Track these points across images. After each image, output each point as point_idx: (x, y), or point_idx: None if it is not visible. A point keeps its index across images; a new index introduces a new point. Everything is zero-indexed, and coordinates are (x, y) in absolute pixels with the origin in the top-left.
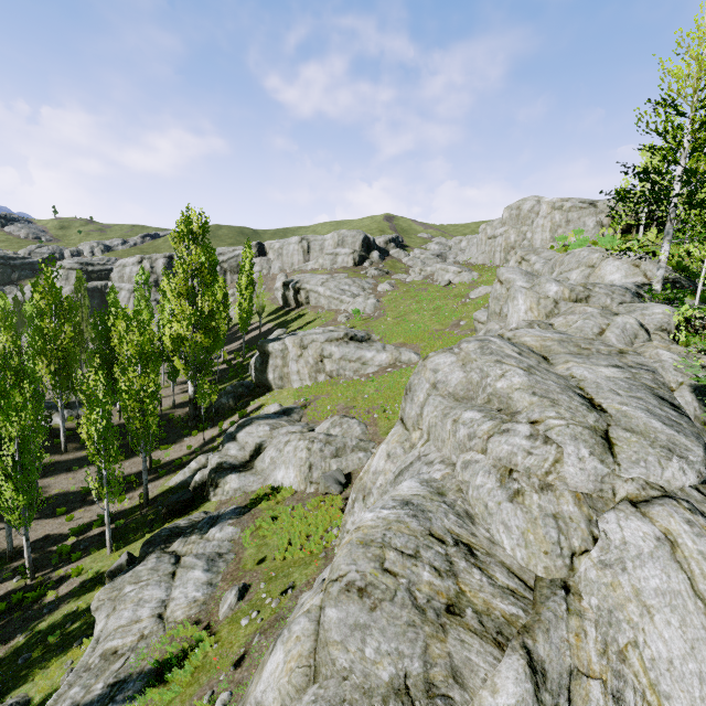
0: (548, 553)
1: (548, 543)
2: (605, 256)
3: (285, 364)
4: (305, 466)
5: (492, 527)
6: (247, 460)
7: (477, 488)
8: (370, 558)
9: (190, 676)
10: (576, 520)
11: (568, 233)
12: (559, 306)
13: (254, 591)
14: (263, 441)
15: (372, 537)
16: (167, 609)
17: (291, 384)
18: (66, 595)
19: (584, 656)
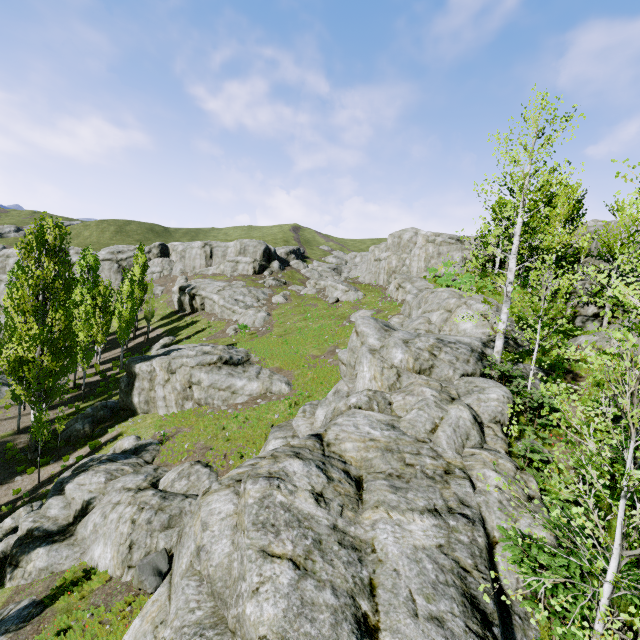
0: None
1: None
2: (460, 303)
3: (152, 387)
4: (124, 544)
5: None
6: (70, 522)
7: None
8: None
9: None
10: None
11: (438, 265)
12: (402, 379)
13: None
14: (92, 498)
15: None
16: None
17: (157, 410)
18: None
19: None
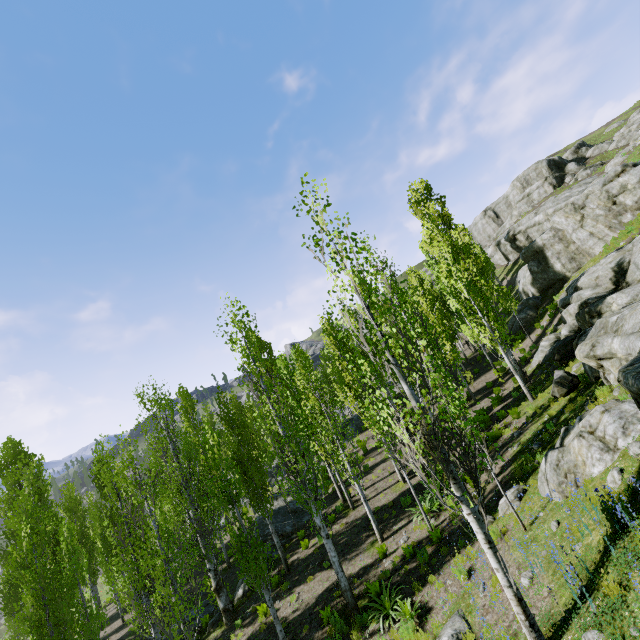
0: None
1: None
2: None
3: (566, 244)
4: None
5: None
6: (613, 288)
7: None
8: None
9: None
10: None
11: None
12: None
13: None
14: (618, 261)
15: None
16: None
17: (589, 254)
18: (522, 425)
19: None
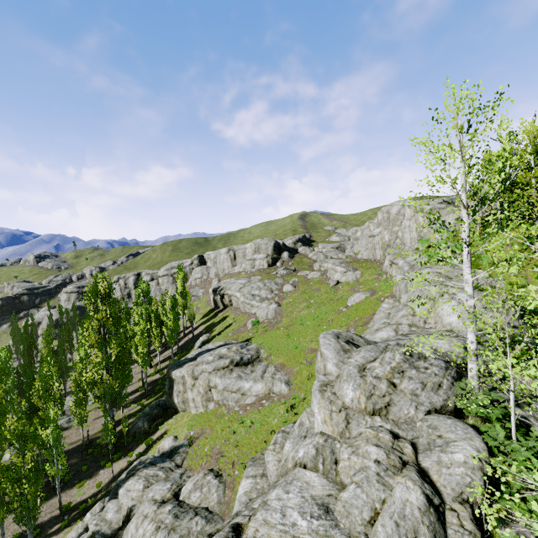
0: None
1: None
2: (442, 291)
3: (185, 390)
4: None
5: None
6: (120, 526)
7: None
8: None
9: None
10: None
11: (430, 235)
12: (350, 426)
13: None
14: (133, 506)
15: None
16: None
17: (190, 409)
18: None
19: None
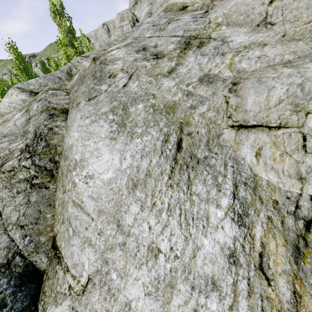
0: None
1: None
2: None
3: None
4: None
5: None
6: None
7: None
8: None
9: None
10: None
11: None
12: None
13: None
14: None
15: None
16: None
17: None
18: None
19: None
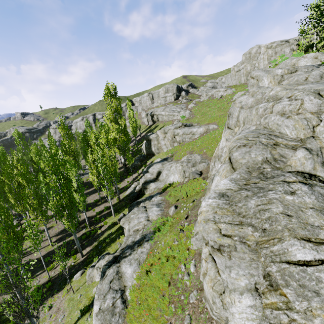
0: (304, 129)
1: (304, 125)
2: (299, 58)
3: (158, 143)
4: (181, 172)
5: (281, 130)
6: (155, 178)
7: (272, 121)
8: (243, 140)
9: (169, 227)
10: (312, 117)
11: (277, 58)
12: (284, 77)
13: (180, 206)
14: (160, 169)
15: (240, 138)
16: (149, 218)
17: (163, 150)
18: (105, 230)
19: (323, 145)
